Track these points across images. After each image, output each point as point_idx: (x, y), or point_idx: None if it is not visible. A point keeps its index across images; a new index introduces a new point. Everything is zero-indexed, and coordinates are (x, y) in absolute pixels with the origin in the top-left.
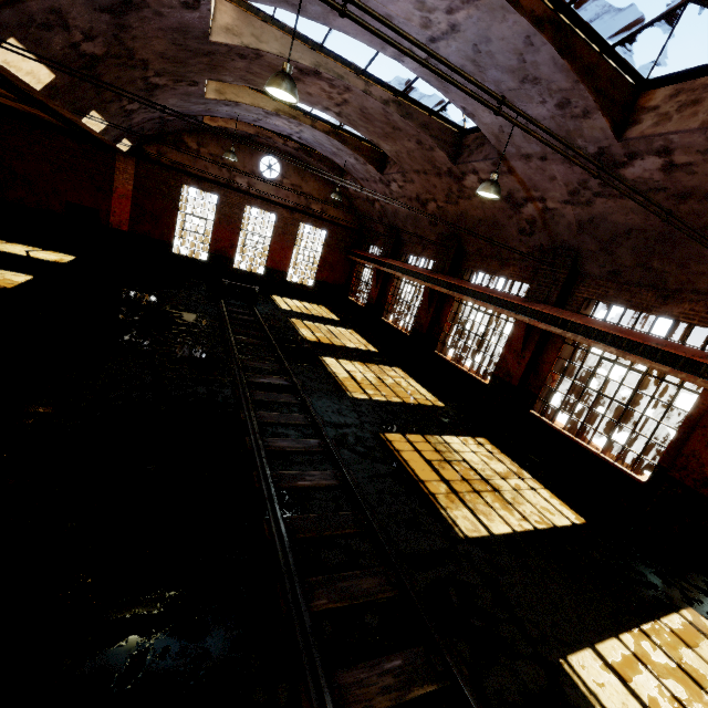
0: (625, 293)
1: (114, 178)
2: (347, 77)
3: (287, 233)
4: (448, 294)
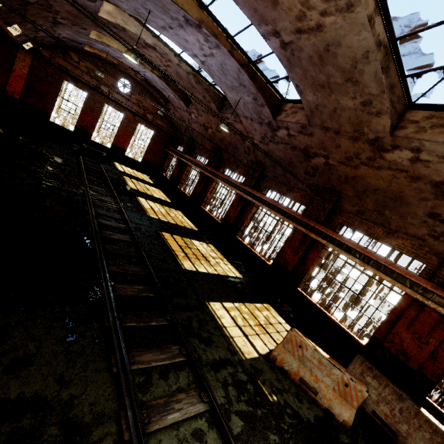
0: (278, 186)
1: (14, 63)
2: (170, 55)
3: (129, 127)
4: (212, 178)
